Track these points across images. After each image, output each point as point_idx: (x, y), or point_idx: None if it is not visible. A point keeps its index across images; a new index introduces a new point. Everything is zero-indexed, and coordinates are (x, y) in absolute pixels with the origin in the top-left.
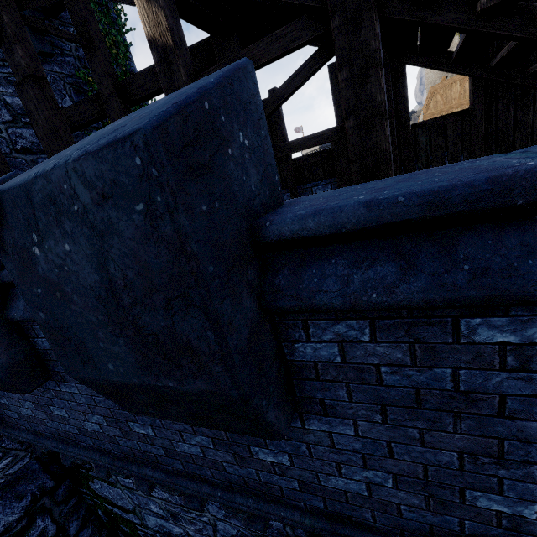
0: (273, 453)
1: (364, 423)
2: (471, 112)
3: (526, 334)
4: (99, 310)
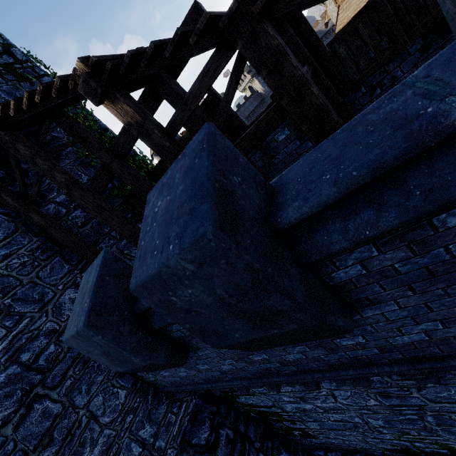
0: (350, 339)
1: (401, 299)
2: (372, 3)
3: None
4: (219, 312)
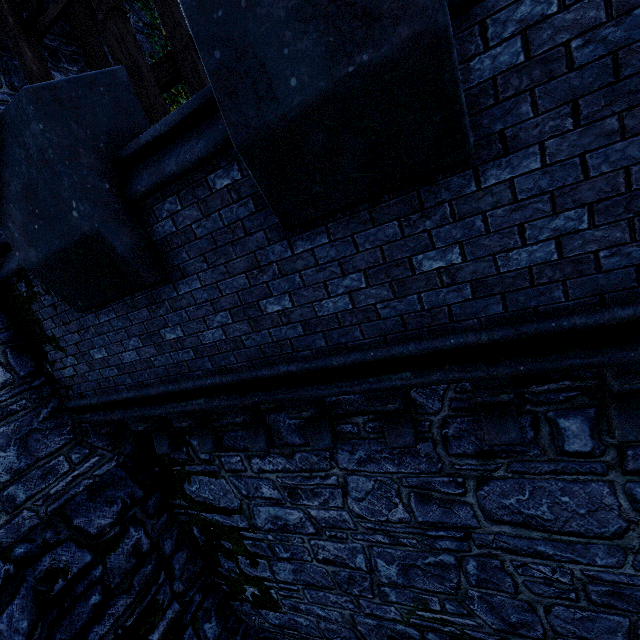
0: (440, 253)
1: (552, 141)
2: None
3: None
4: None
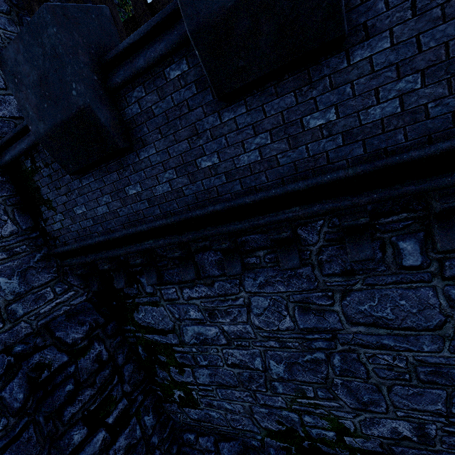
0: (321, 114)
1: (398, 27)
2: None
3: None
4: None
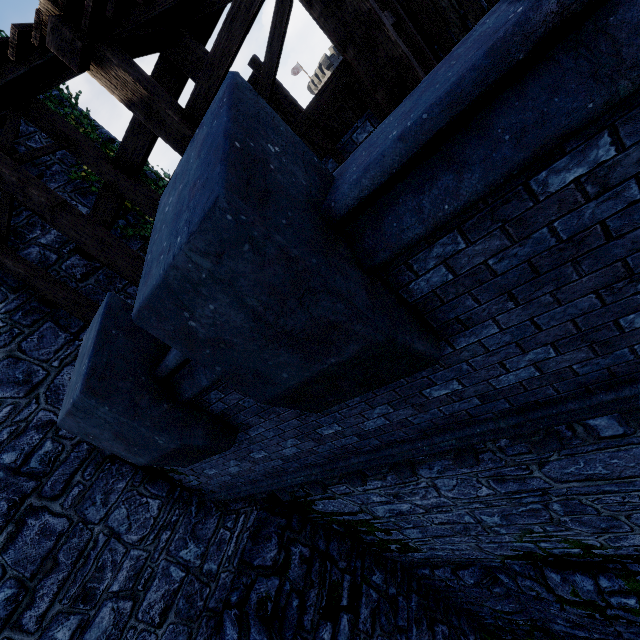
0: (443, 386)
1: (501, 316)
2: None
3: (590, 160)
4: (255, 338)
